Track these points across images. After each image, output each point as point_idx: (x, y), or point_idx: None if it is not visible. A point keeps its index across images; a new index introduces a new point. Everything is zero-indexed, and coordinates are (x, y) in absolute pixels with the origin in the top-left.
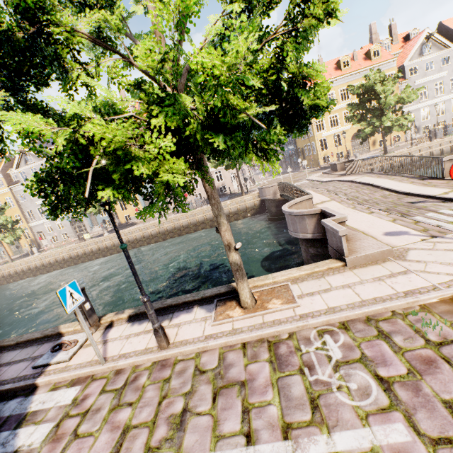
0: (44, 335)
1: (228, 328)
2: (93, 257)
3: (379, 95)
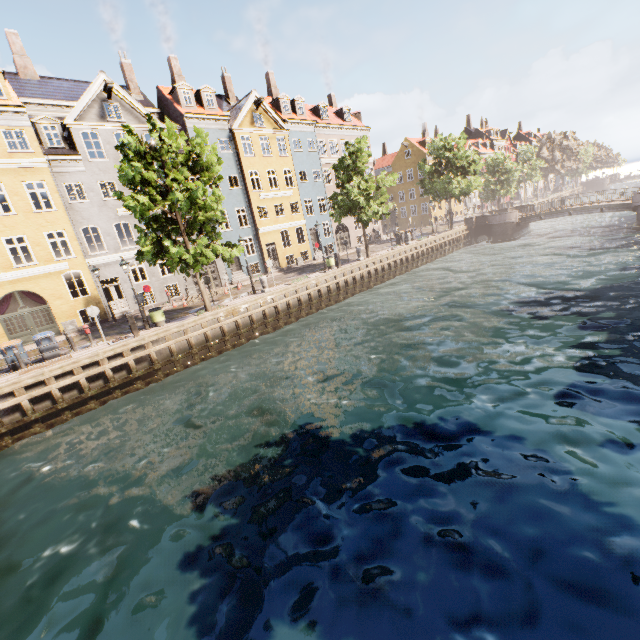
0: None
1: None
2: (356, 291)
3: (504, 170)
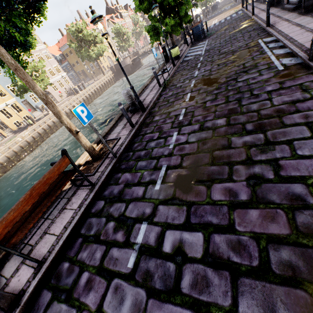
0: None
1: None
2: (54, 131)
3: (123, 33)
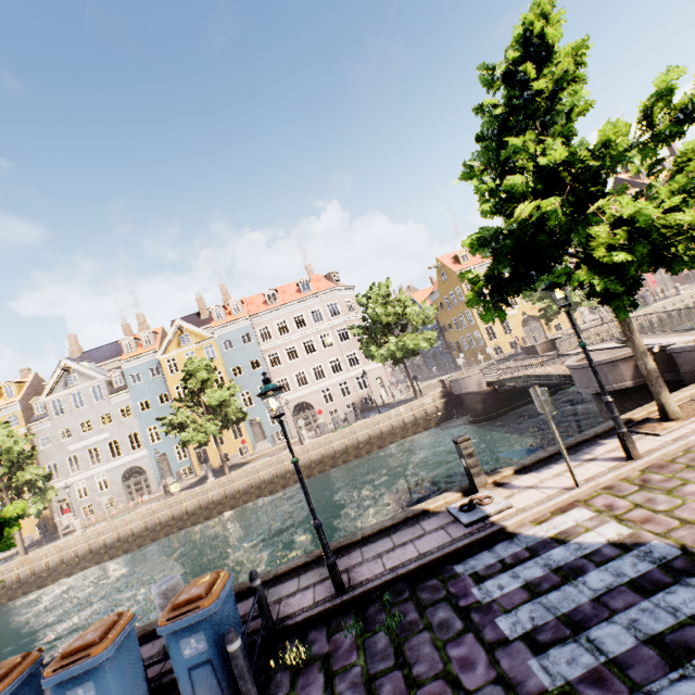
0: (403, 519)
1: (686, 430)
2: (186, 524)
3: None
